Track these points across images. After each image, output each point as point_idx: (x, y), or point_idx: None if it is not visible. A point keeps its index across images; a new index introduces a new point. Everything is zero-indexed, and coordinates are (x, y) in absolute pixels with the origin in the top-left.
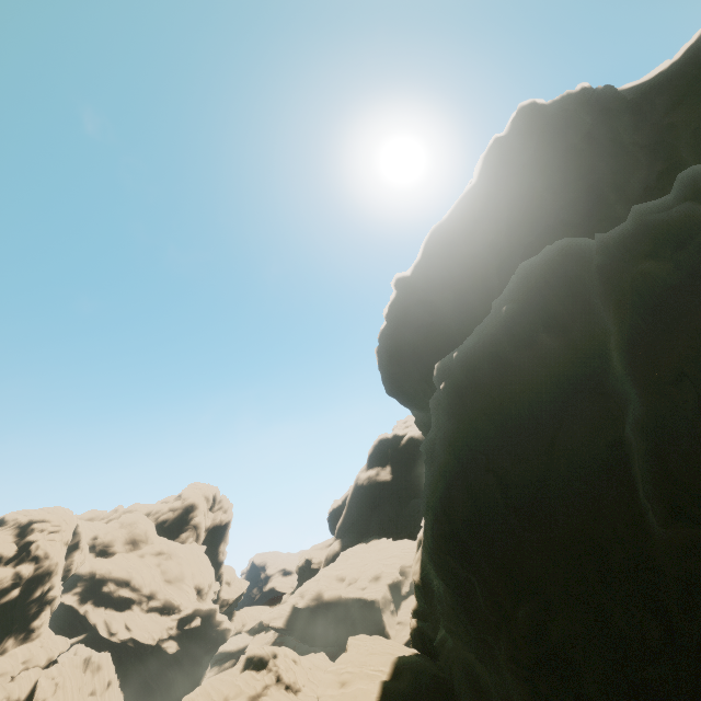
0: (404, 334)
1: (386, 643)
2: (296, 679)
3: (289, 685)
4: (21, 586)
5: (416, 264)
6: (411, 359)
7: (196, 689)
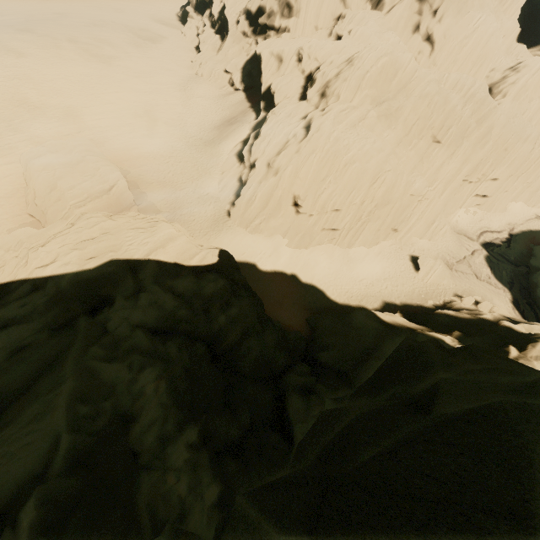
0: None
1: None
2: None
3: None
4: None
5: None
6: None
7: None
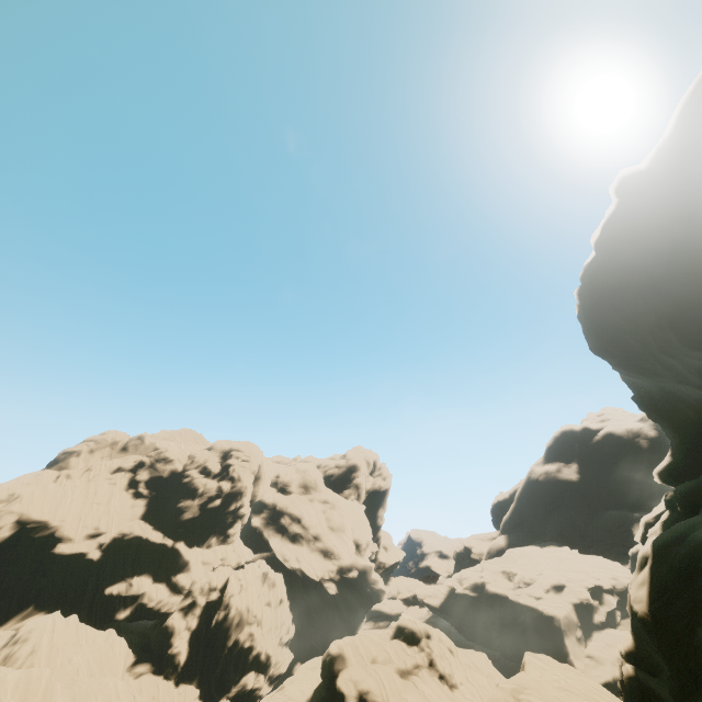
0: (629, 261)
1: (587, 683)
2: (451, 672)
3: (444, 675)
4: (222, 498)
5: (661, 146)
6: (640, 294)
7: (345, 637)
